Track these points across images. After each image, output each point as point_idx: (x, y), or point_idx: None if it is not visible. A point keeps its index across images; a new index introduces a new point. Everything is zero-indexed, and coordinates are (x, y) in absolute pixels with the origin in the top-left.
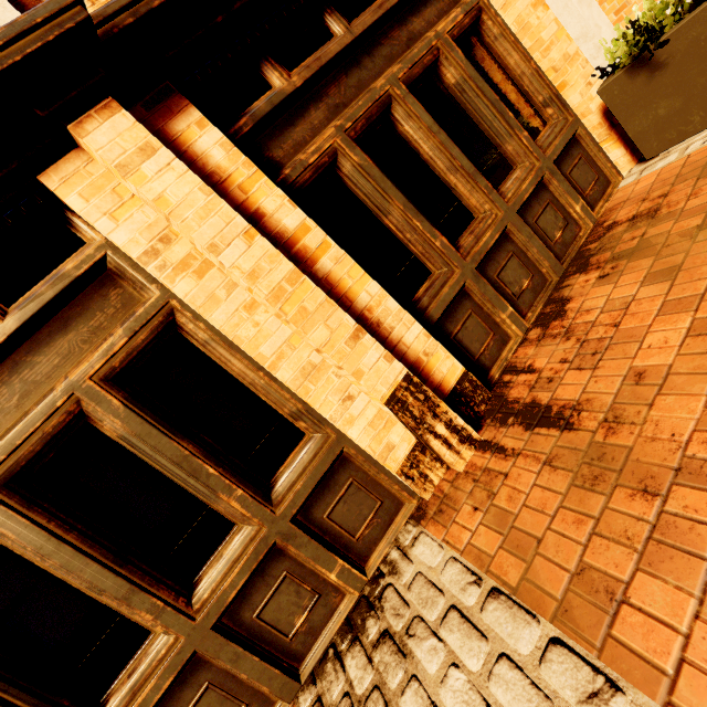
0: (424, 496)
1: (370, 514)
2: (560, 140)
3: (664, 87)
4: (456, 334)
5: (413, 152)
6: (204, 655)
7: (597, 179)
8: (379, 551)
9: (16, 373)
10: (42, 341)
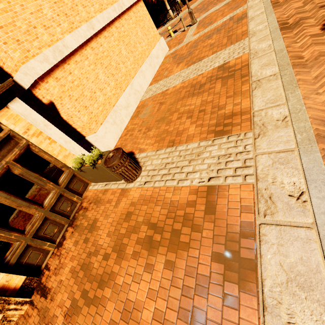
0: None
1: None
2: (67, 180)
3: (88, 175)
4: (26, 261)
5: (1, 204)
6: None
7: (83, 185)
8: None
9: None
10: None
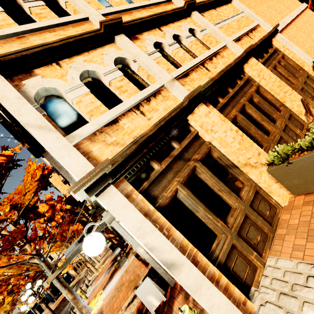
0: (310, 120)
1: (299, 125)
2: (306, 75)
3: None
4: None
5: (280, 74)
6: (282, 136)
7: None
8: (304, 131)
9: (242, 90)
10: (244, 87)
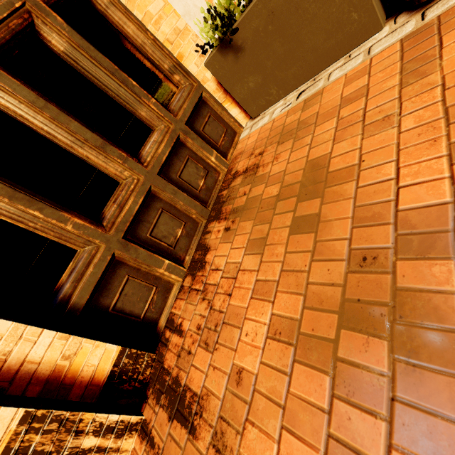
0: None
1: None
2: (188, 104)
3: (247, 66)
4: (115, 304)
5: (25, 128)
6: None
7: (225, 131)
8: None
9: None
10: None
